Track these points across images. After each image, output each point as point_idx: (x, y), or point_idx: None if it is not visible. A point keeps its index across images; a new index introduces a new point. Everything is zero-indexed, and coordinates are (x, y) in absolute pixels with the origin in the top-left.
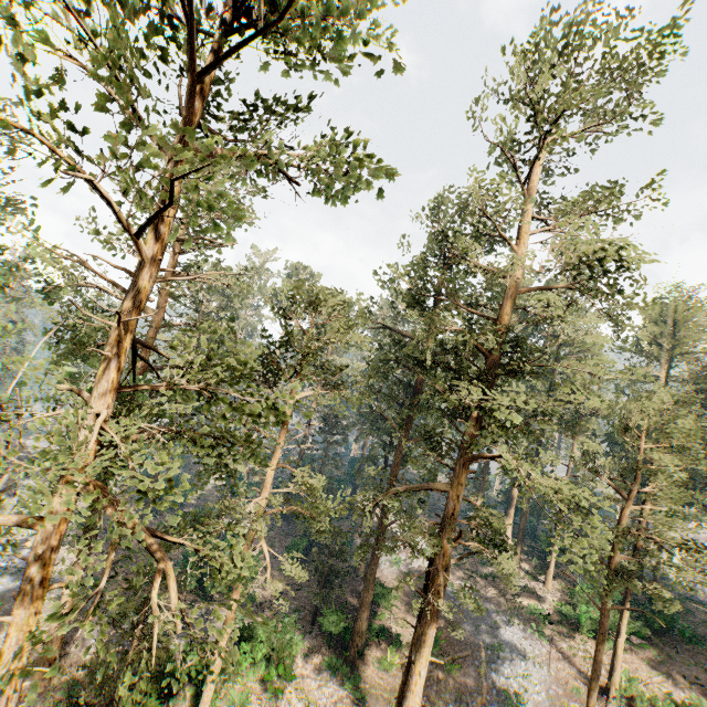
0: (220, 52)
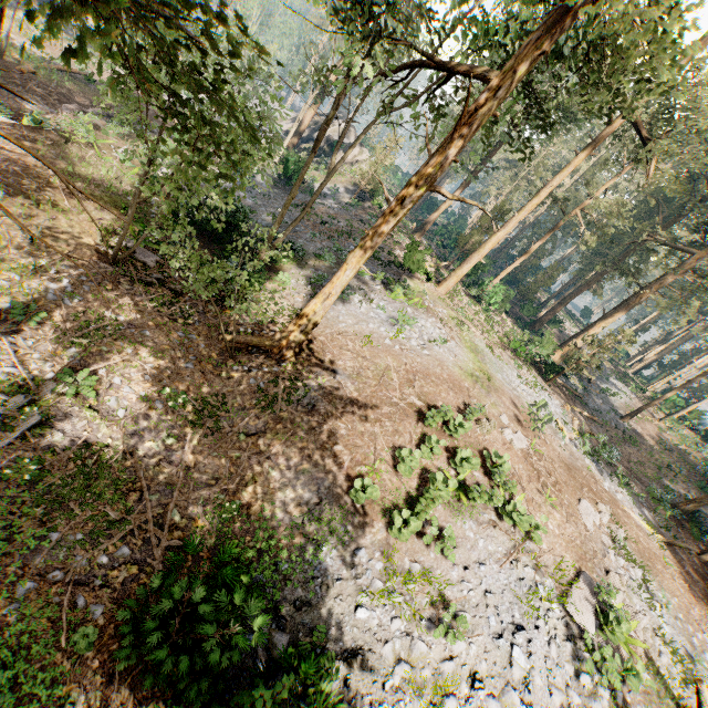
0: None
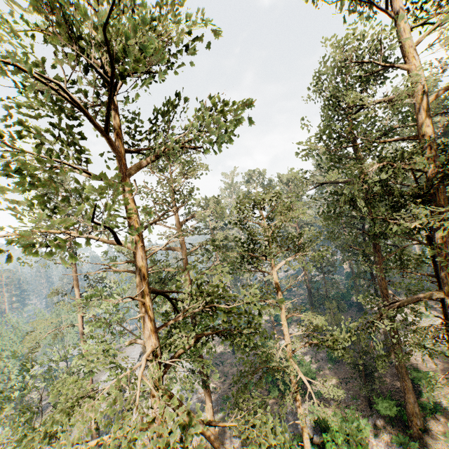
0: (115, 104)
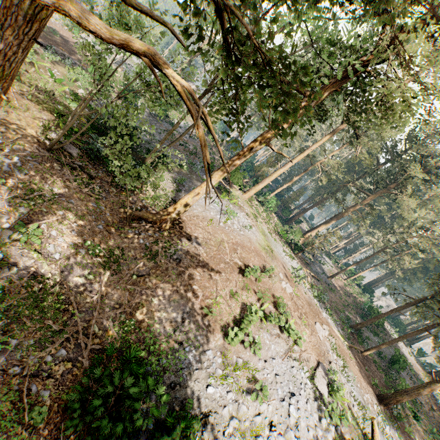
0: None
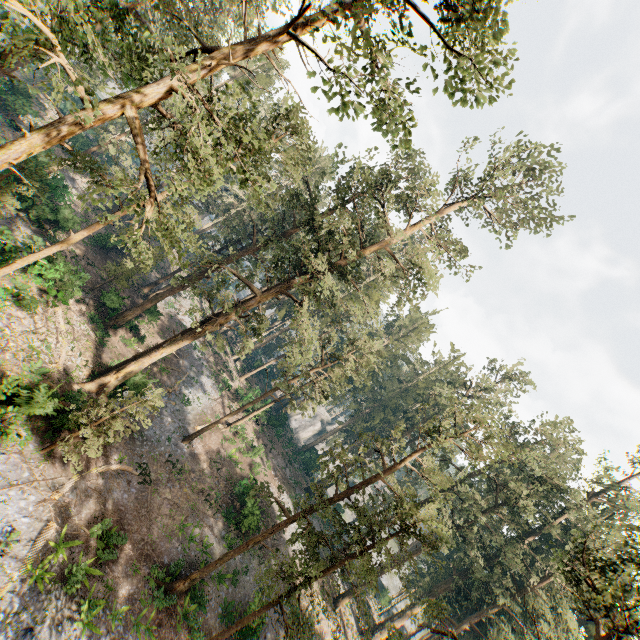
0: None
